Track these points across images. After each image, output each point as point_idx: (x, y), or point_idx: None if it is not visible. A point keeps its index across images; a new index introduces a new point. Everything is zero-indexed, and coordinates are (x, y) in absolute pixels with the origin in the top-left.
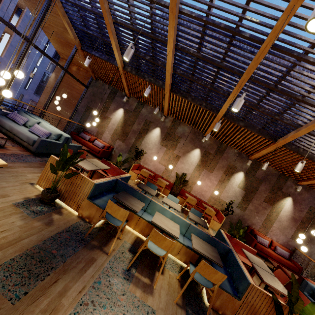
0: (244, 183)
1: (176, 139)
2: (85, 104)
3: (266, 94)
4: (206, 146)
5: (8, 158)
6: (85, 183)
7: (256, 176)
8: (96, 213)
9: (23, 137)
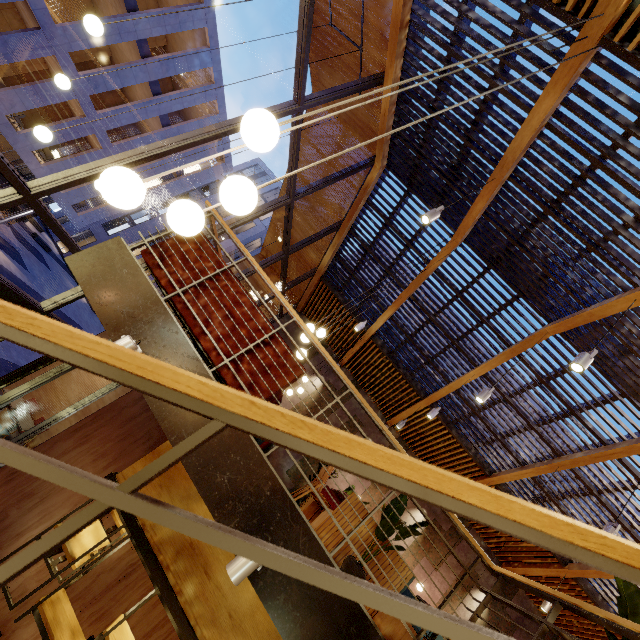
0: (487, 619)
1: None
2: None
3: (581, 495)
4: (438, 512)
5: None
6: (398, 567)
7: (508, 611)
8: (404, 635)
9: None
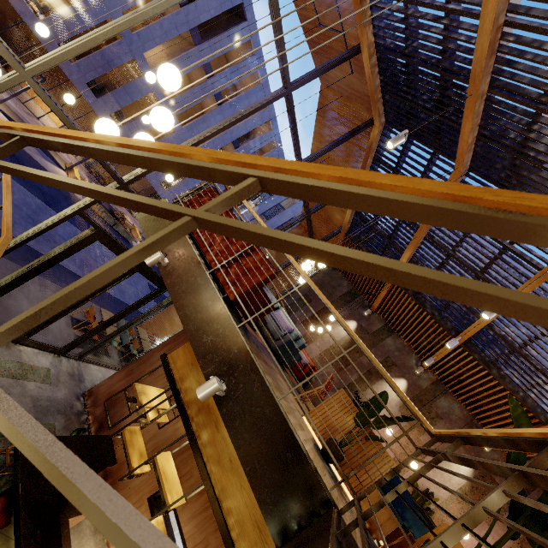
0: None
1: (431, 416)
2: (304, 291)
3: None
4: None
5: (266, 352)
6: (382, 459)
7: None
8: (386, 521)
9: (270, 324)
